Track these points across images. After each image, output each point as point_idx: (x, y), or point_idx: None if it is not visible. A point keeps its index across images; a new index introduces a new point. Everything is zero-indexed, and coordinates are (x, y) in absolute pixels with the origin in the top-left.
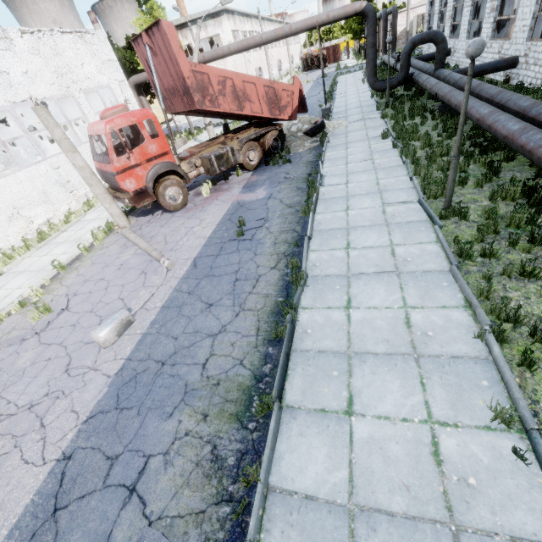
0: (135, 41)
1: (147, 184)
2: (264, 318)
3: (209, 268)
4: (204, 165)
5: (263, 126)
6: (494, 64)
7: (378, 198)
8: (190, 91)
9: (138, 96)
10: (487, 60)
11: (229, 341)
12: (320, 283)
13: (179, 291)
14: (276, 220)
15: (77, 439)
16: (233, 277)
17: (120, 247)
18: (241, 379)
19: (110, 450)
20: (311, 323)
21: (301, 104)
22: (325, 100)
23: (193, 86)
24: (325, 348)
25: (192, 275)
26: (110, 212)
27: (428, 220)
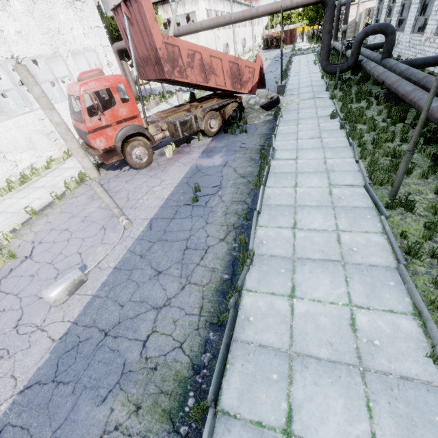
0: (115, 11)
1: (116, 143)
2: (208, 295)
3: (163, 231)
4: (169, 129)
5: (225, 98)
6: (437, 58)
7: (326, 178)
8: (161, 61)
9: (120, 60)
10: (429, 54)
11: (172, 318)
12: (266, 263)
13: (132, 253)
14: (229, 189)
15: (9, 413)
16: (183, 244)
17: (88, 199)
18: (179, 367)
19: (38, 433)
20: (254, 310)
21: (261, 80)
22: (281, 77)
23: (164, 57)
24: (266, 342)
25: (146, 237)
26: (82, 165)
27: (373, 208)
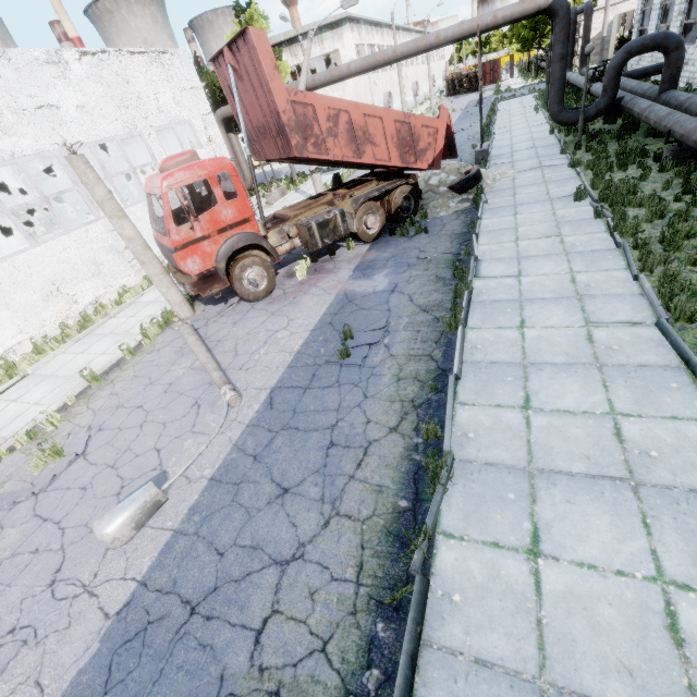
0: (216, 61)
1: (218, 264)
2: (373, 541)
3: (291, 411)
4: (301, 235)
5: (390, 178)
6: None
7: (578, 309)
8: (286, 130)
9: (227, 133)
10: None
11: (308, 585)
12: (477, 479)
13: (240, 451)
14: (402, 333)
15: None
16: (326, 437)
17: (174, 353)
18: (321, 696)
19: None
20: (460, 578)
21: (448, 146)
22: (482, 138)
23: (291, 124)
24: (490, 655)
25: (264, 422)
26: (168, 298)
27: (681, 367)
